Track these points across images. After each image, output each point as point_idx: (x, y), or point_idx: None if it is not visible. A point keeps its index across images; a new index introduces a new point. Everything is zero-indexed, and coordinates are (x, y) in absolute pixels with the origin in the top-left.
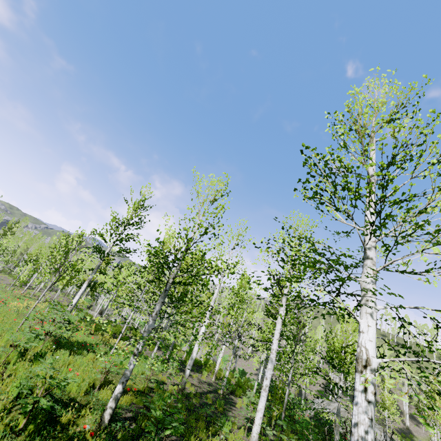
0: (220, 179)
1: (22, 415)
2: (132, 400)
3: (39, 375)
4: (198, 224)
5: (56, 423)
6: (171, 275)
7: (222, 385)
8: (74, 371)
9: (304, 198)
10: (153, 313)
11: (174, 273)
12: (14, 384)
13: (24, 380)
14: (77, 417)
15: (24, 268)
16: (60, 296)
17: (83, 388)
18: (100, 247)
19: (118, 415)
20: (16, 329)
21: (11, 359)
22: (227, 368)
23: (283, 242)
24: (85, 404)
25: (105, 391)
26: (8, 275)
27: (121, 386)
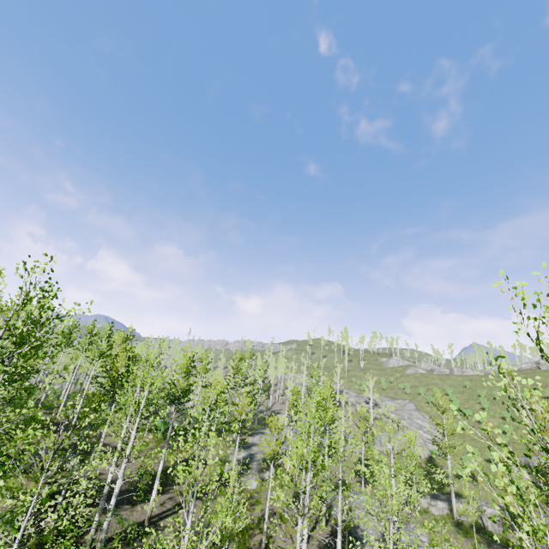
0: None
1: None
2: None
3: None
4: None
5: None
6: None
7: None
8: None
9: None
10: None
11: None
12: None
13: None
14: None
15: None
16: None
17: None
18: None
19: None
20: None
21: None
22: None
23: None
24: None
25: None
26: None
27: None
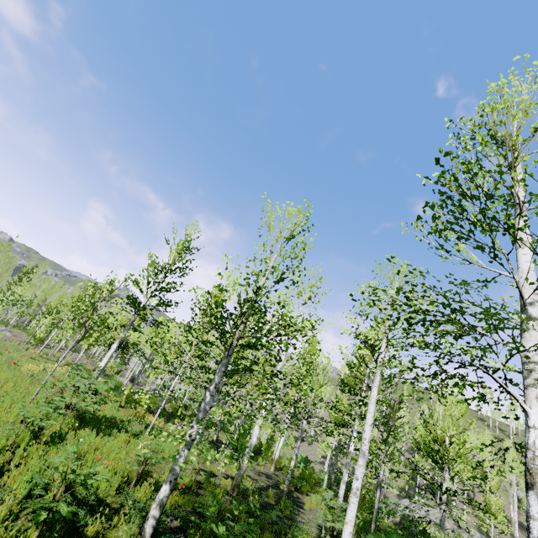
0: (299, 209)
1: (33, 525)
2: (177, 500)
3: (58, 468)
4: (272, 267)
5: (78, 536)
6: (234, 336)
7: (288, 480)
8: (103, 459)
9: (432, 230)
10: (211, 386)
11: (239, 333)
12: (24, 477)
13: (37, 476)
14: (107, 527)
15: (41, 322)
16: (84, 358)
17: (115, 484)
18: (134, 297)
19: (162, 525)
20: (29, 400)
21: (21, 440)
22: (284, 453)
23: (397, 293)
24: (118, 507)
25: (143, 489)
26: (22, 331)
27: (168, 487)
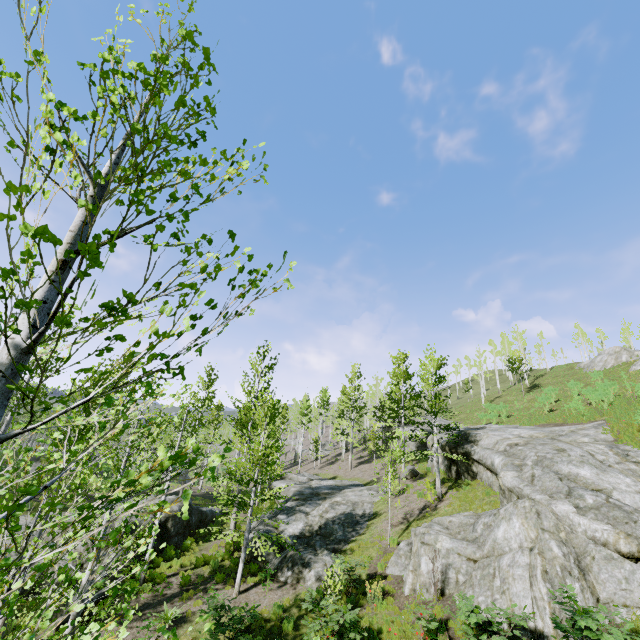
0: None
1: None
2: None
3: None
4: None
5: None
6: None
7: None
8: None
9: None
10: None
11: None
12: None
13: None
14: None
15: None
16: None
17: None
18: None
19: None
20: None
21: None
22: None
23: None
24: None
25: None
26: None
27: None
